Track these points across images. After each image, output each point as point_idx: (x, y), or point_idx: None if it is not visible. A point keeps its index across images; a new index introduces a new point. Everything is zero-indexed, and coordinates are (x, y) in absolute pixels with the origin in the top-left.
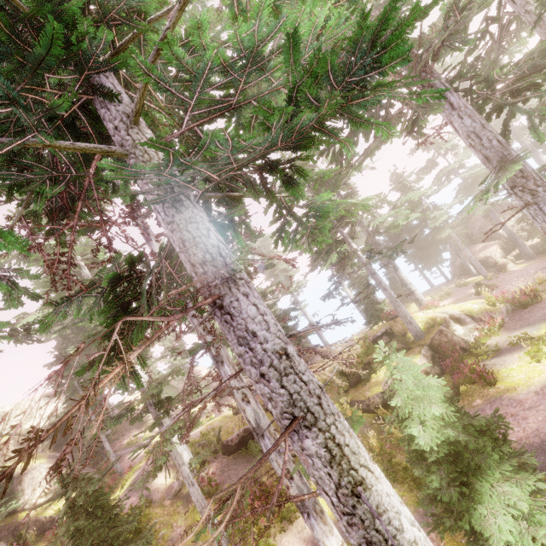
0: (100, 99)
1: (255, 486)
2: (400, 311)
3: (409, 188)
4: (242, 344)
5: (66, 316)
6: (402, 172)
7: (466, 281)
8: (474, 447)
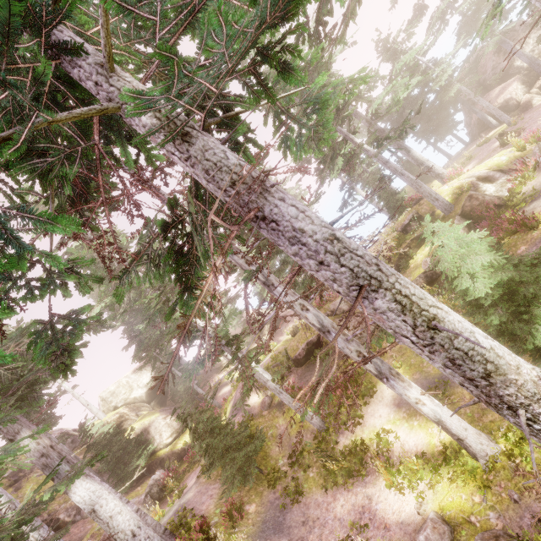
0: (67, 59)
1: (332, 380)
2: (423, 192)
3: (400, 53)
4: (294, 243)
5: (131, 285)
6: (388, 36)
7: (487, 137)
8: (528, 280)
